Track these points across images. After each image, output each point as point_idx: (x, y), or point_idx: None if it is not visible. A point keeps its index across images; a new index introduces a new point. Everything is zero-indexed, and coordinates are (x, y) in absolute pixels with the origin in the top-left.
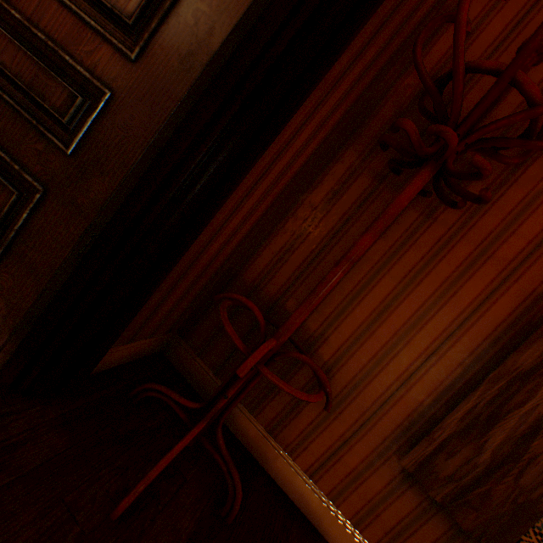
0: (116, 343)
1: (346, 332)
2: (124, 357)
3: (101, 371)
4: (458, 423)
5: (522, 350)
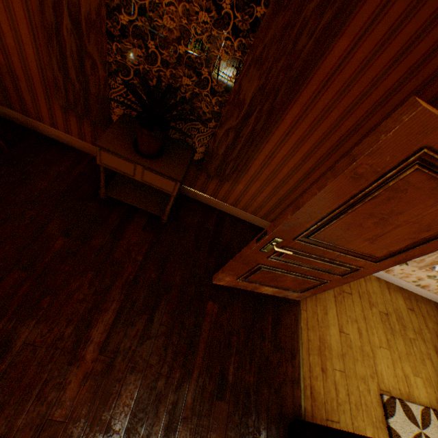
0: None
1: None
2: None
3: None
4: (62, 75)
5: (45, 12)
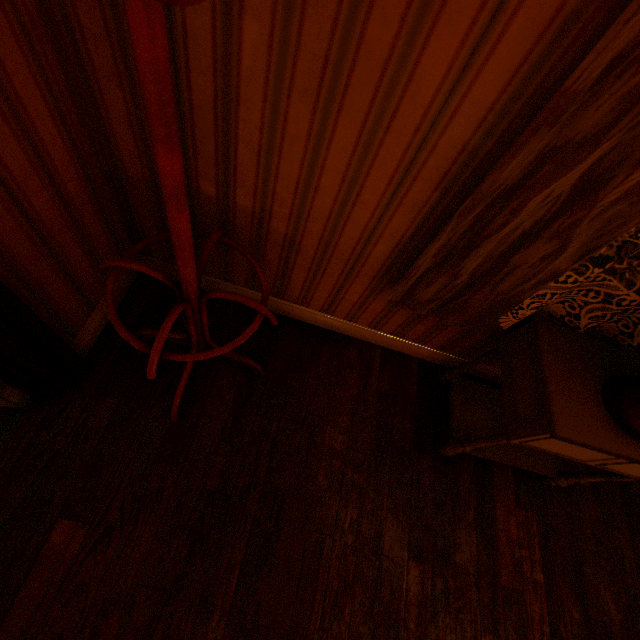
0: (81, 325)
1: (287, 198)
2: (107, 315)
3: (100, 336)
4: (433, 260)
5: (505, 164)
